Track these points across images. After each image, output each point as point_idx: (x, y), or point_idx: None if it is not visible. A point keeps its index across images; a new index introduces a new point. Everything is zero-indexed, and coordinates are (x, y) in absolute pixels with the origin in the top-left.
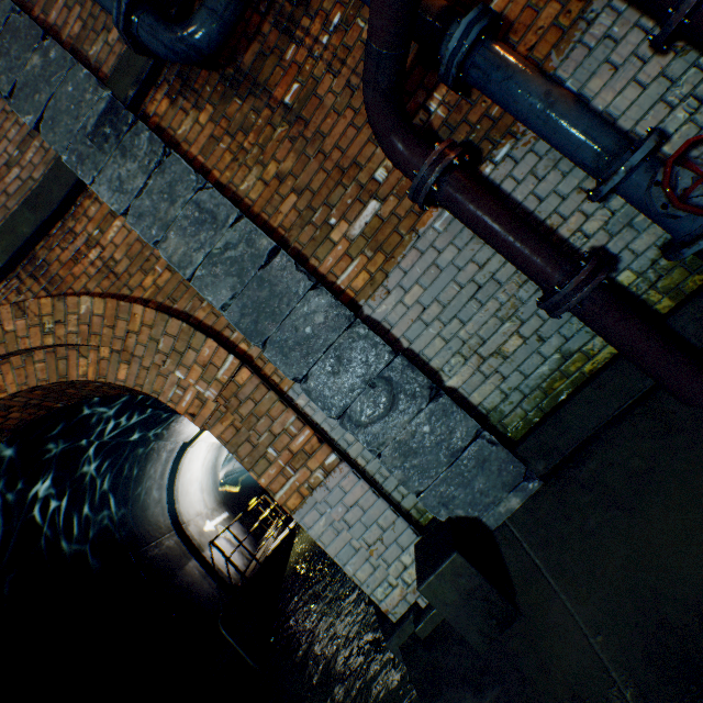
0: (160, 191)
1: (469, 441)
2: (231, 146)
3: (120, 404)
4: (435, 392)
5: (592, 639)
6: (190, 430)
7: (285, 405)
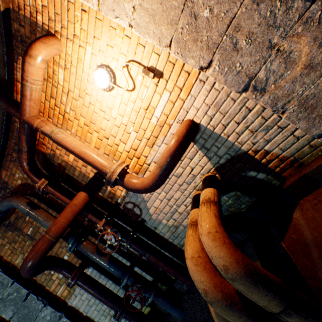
0: None
1: None
2: (10, 247)
3: None
4: None
5: None
6: None
7: None
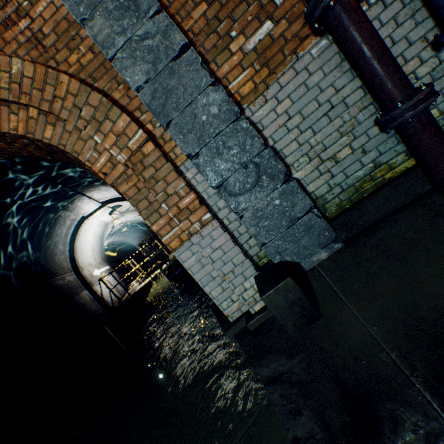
0: None
1: (304, 213)
2: None
3: (38, 176)
4: (287, 178)
5: (370, 328)
6: (88, 208)
7: (178, 175)
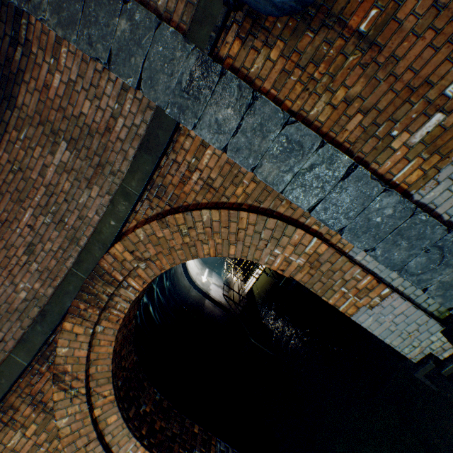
0: (252, 129)
1: None
2: (300, 78)
3: None
4: None
5: None
6: None
7: (352, 264)
